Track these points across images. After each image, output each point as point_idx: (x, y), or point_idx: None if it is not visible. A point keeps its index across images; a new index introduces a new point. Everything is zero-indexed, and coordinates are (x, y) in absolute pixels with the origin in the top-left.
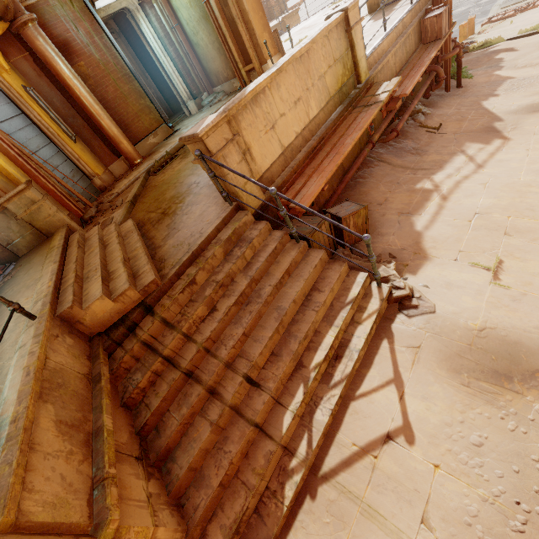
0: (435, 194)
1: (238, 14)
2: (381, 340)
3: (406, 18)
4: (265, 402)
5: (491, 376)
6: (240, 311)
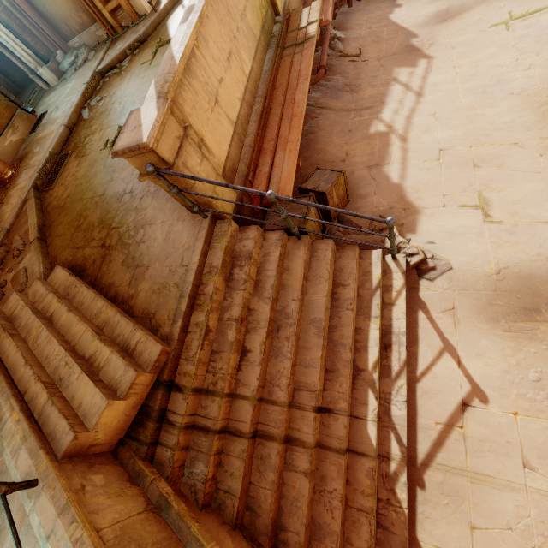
0: (393, 137)
1: None
2: (417, 313)
3: None
4: (346, 425)
5: (523, 314)
6: (273, 340)
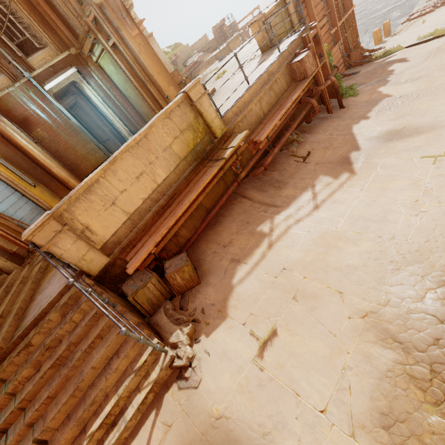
0: (266, 240)
1: (146, 78)
2: (152, 410)
3: (272, 67)
4: None
5: None
6: (57, 371)
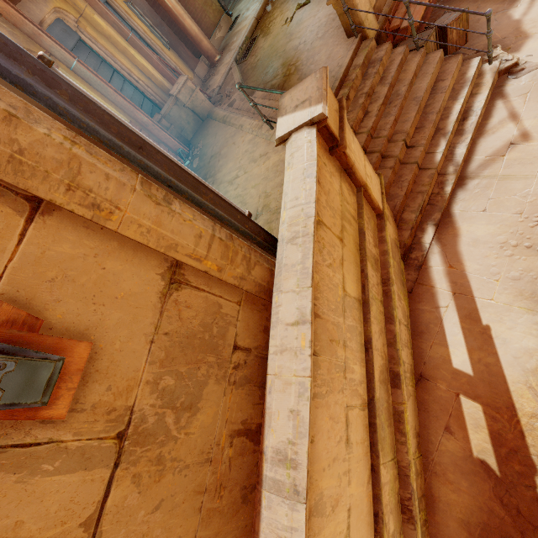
0: None
1: None
2: (496, 100)
3: None
4: (422, 151)
5: None
6: (385, 109)
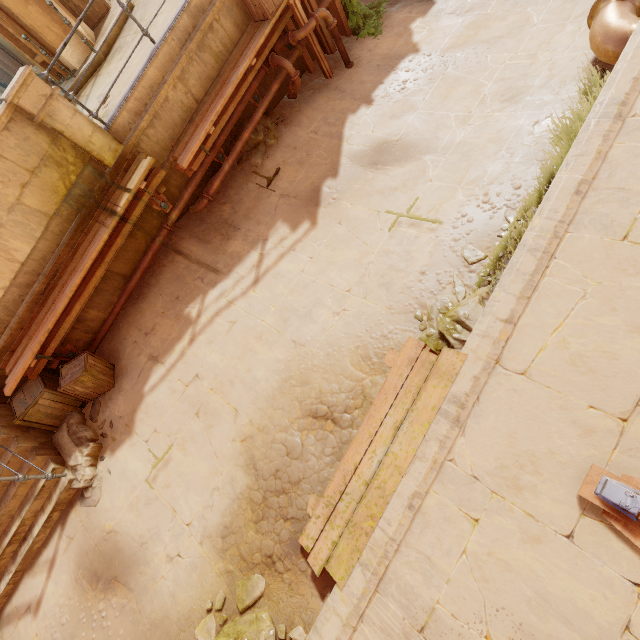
0: (189, 331)
1: None
2: (60, 525)
3: None
4: None
5: (92, 575)
6: None
